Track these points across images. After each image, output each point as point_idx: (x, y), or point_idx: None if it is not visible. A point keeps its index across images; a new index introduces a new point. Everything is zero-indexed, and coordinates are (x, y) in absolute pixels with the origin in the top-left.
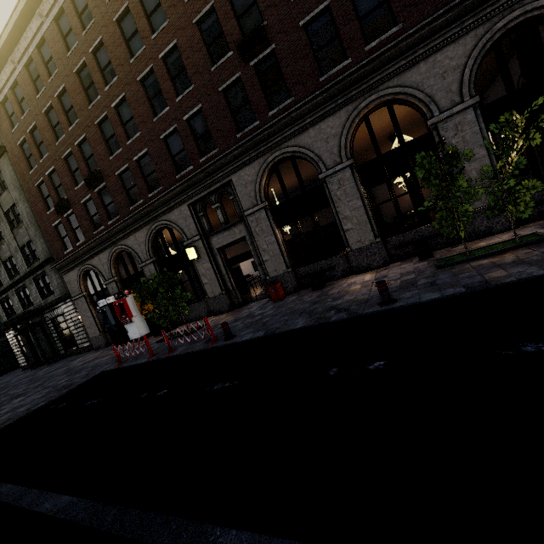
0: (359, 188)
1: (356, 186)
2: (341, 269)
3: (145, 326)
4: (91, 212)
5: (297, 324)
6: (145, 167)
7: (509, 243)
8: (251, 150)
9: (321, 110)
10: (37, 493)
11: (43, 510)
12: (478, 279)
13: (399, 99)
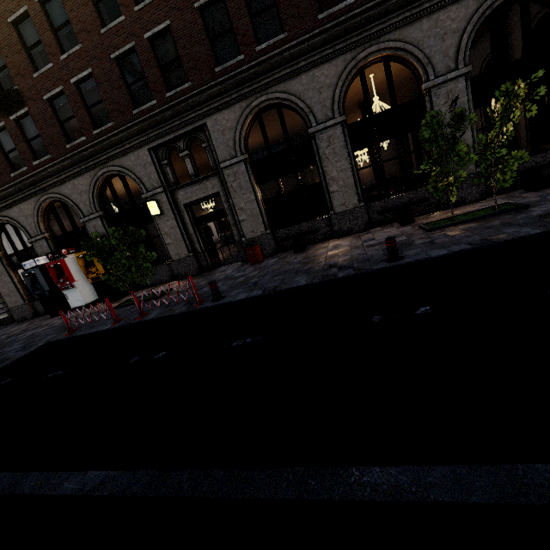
0: (349, 148)
1: (346, 146)
2: (322, 232)
3: (91, 292)
4: (5, 147)
5: (298, 282)
6: (87, 94)
7: (488, 210)
8: (232, 90)
9: (317, 53)
10: (41, 475)
11: (67, 491)
12: (478, 238)
13: (397, 55)
